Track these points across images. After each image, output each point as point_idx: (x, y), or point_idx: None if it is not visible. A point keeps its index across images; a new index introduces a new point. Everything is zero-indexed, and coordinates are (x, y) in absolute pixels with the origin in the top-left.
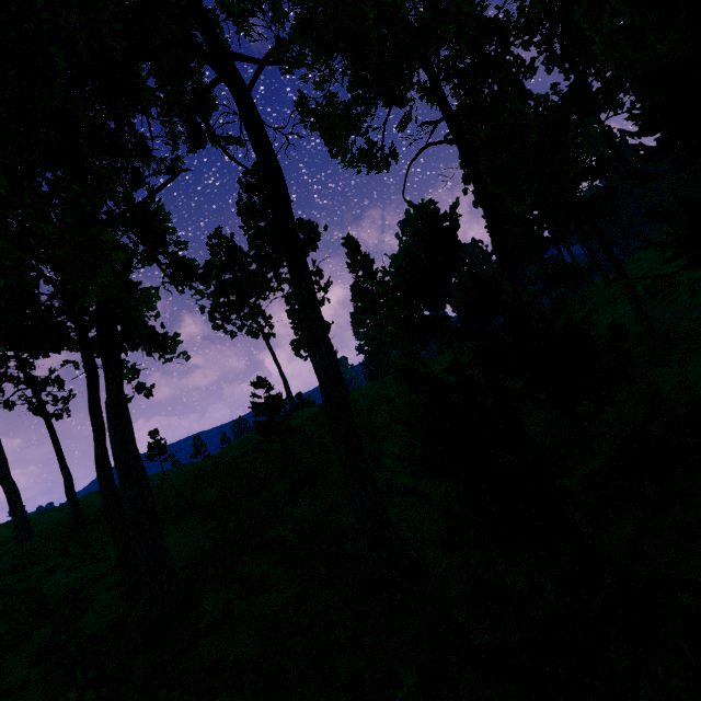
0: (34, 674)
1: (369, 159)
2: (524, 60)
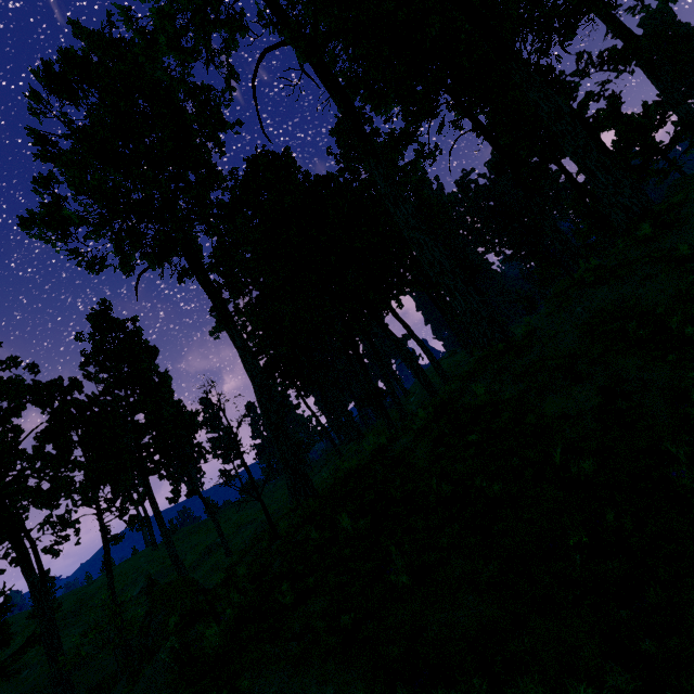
0: None
1: None
2: None
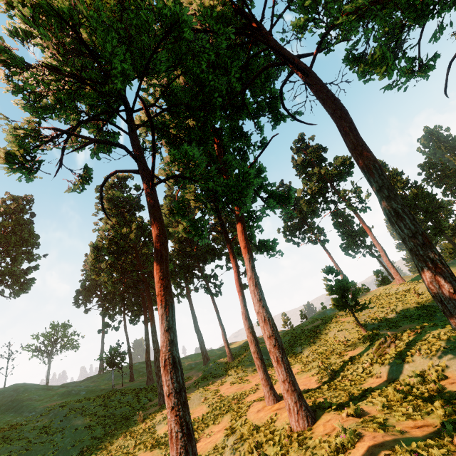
0: (227, 441)
1: (410, 72)
2: None
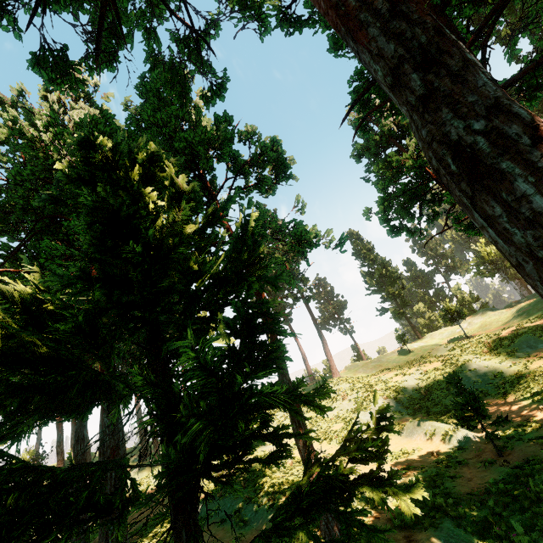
0: None
1: None
2: None
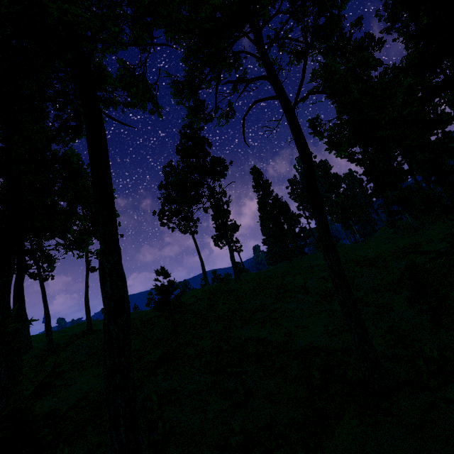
0: None
1: (198, 114)
2: (374, 37)
